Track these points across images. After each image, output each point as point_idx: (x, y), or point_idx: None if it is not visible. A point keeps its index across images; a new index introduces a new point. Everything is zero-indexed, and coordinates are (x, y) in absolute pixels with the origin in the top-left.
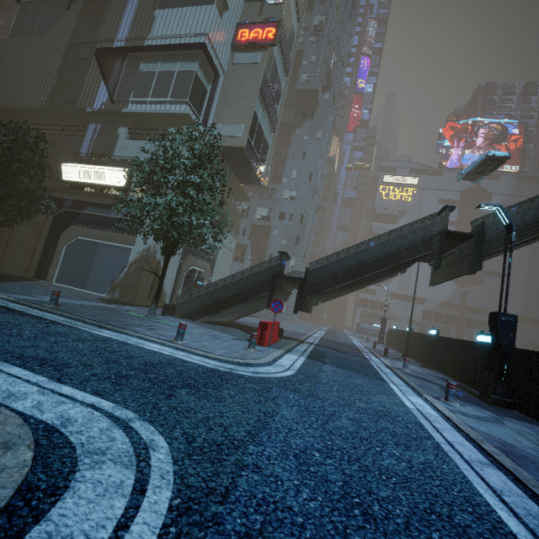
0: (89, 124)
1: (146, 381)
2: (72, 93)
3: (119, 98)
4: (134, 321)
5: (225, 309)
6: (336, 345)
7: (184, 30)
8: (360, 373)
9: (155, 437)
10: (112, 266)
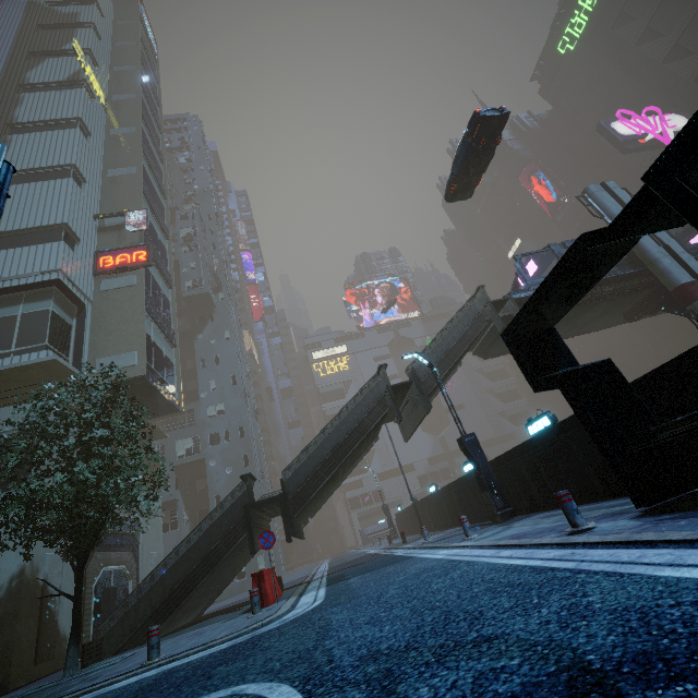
0: None
1: (166, 690)
2: None
3: None
4: (48, 692)
5: (190, 594)
6: (350, 563)
7: (24, 270)
8: (389, 565)
9: (233, 689)
10: None
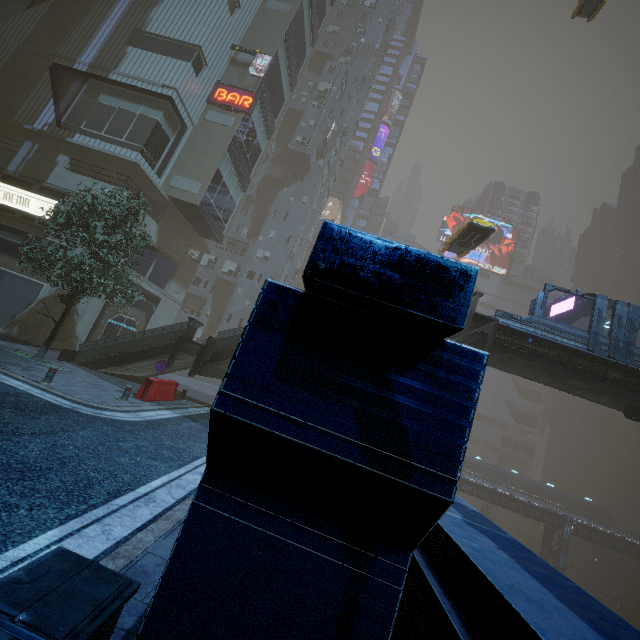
0: (26, 141)
1: None
2: (13, 101)
3: (68, 123)
4: (14, 360)
5: (128, 363)
6: None
7: (154, 77)
8: None
9: None
10: (17, 300)
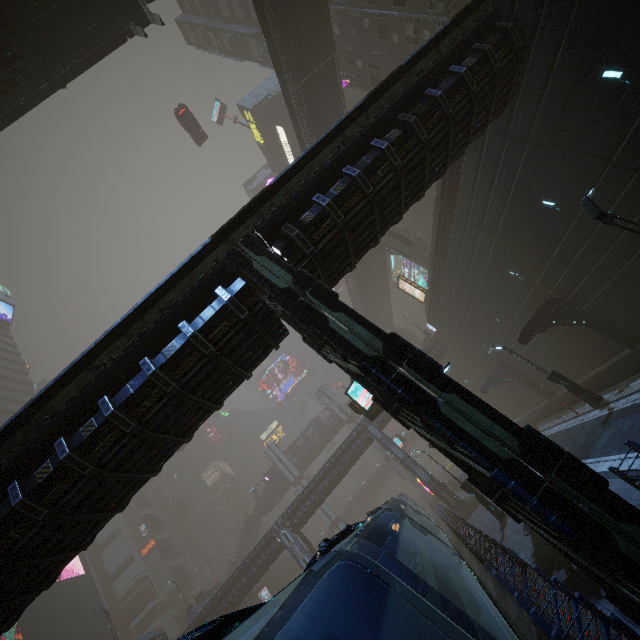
0: None
1: None
2: None
3: (122, 628)
4: None
5: None
6: None
7: (129, 581)
8: None
9: None
10: None
